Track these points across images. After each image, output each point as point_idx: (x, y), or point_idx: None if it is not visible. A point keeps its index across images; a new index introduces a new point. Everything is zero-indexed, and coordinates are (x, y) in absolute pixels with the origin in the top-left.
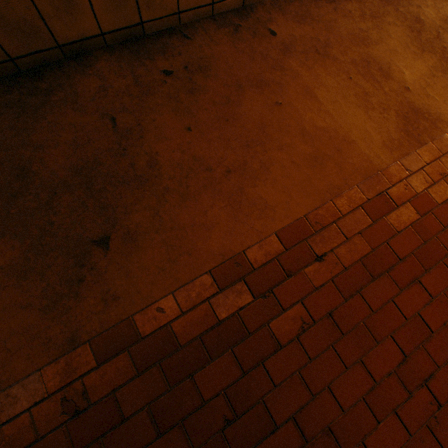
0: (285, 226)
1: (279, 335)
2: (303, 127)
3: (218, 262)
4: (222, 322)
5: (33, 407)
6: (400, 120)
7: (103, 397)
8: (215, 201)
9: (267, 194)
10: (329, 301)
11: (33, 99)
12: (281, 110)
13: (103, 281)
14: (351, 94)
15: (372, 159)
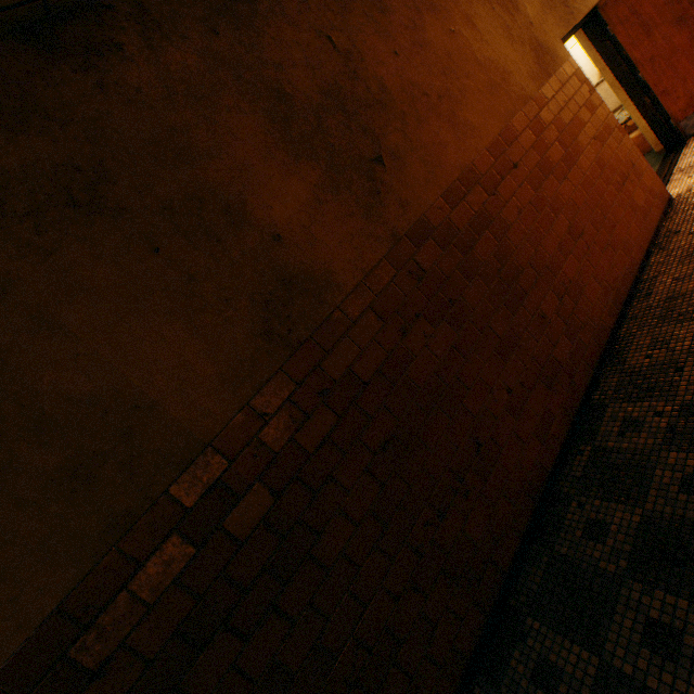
0: (490, 144)
1: (509, 219)
2: (476, 57)
3: (459, 173)
4: (477, 214)
5: (393, 281)
6: (533, 55)
7: (430, 269)
8: (440, 124)
9: (471, 118)
10: (527, 195)
11: (239, 6)
12: (456, 39)
13: (394, 192)
14: (498, 27)
15: (525, 89)
